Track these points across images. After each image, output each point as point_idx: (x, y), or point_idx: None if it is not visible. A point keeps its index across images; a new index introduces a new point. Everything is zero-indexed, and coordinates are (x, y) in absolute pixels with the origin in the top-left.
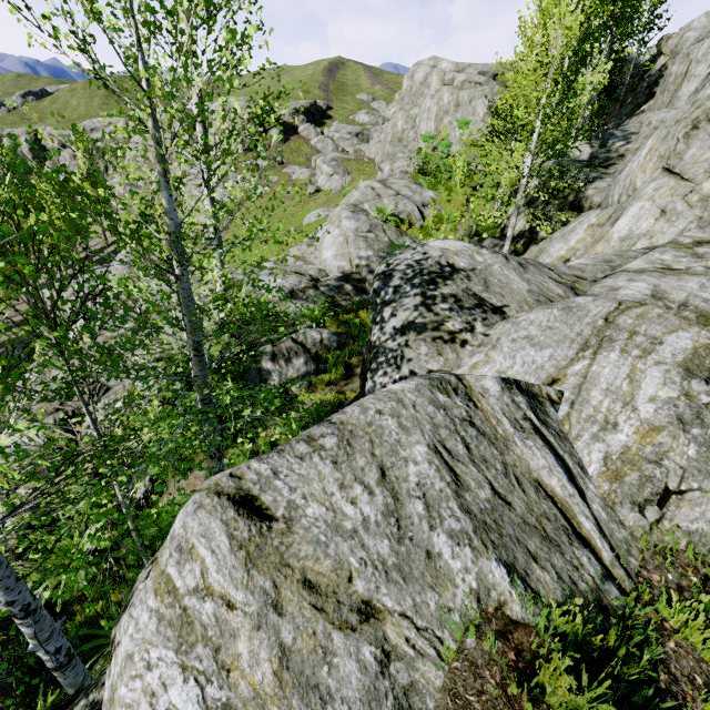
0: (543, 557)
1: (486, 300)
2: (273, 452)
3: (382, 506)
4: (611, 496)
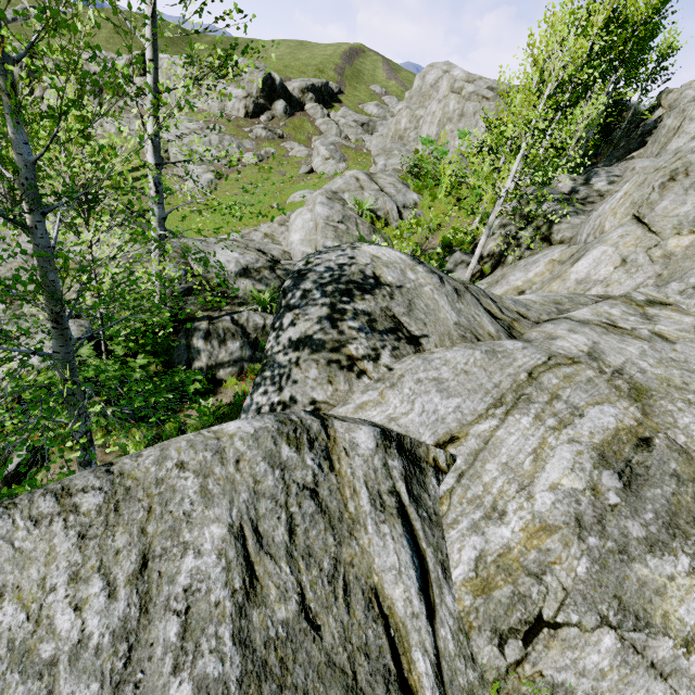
0: None
1: (404, 325)
2: None
3: (118, 620)
4: (470, 616)
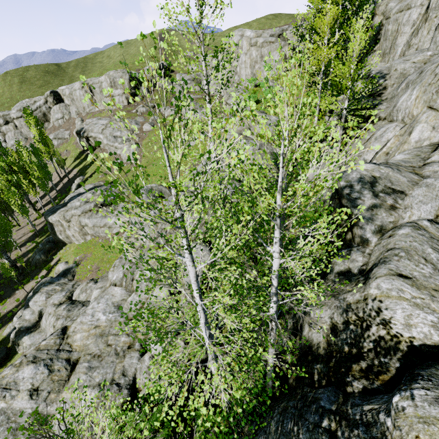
0: None
1: (395, 189)
2: (388, 261)
3: (431, 268)
4: None
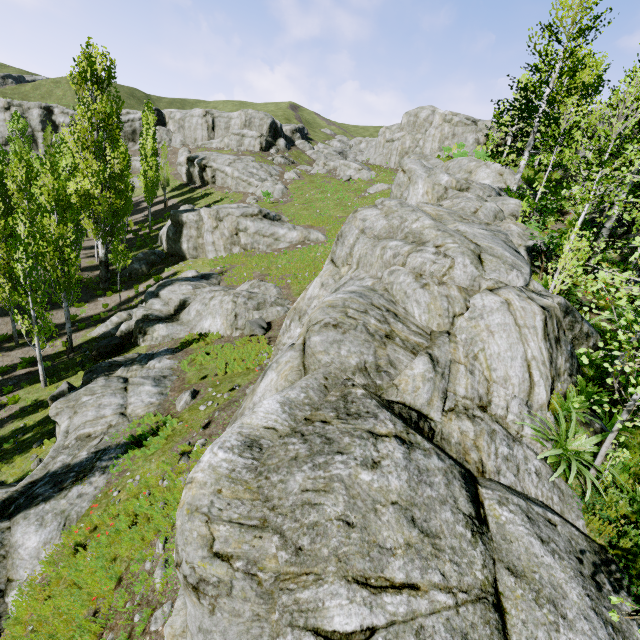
0: None
1: None
2: None
3: None
4: None
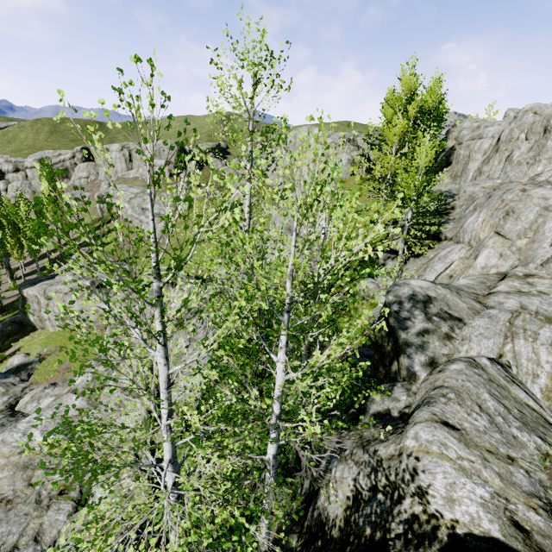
0: (546, 433)
1: (452, 314)
2: (433, 402)
3: (487, 420)
4: (550, 407)
